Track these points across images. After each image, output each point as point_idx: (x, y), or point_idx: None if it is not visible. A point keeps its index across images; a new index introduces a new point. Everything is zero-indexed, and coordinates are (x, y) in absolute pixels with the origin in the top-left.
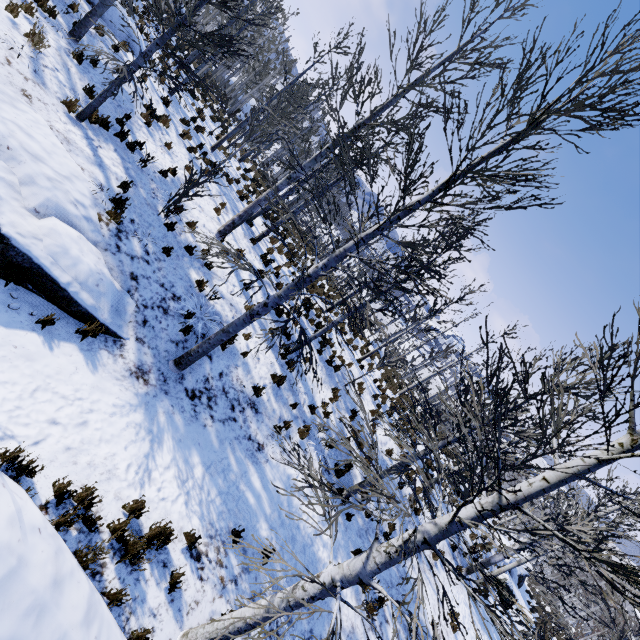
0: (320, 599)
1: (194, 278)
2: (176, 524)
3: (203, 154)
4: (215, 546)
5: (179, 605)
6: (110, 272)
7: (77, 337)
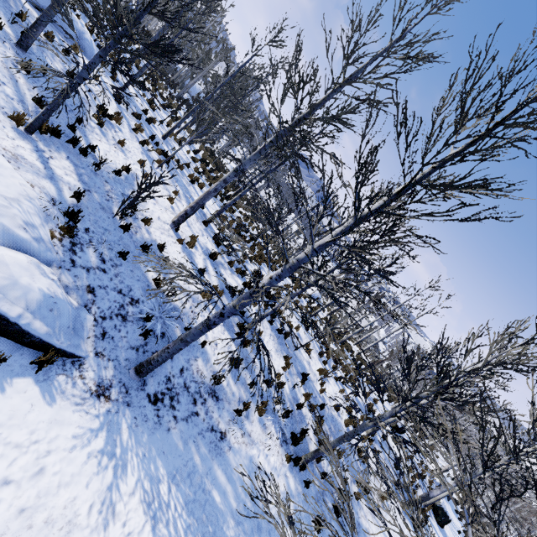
0: None
1: (151, 276)
2: None
3: (155, 144)
4: None
5: None
6: (65, 290)
7: (32, 368)
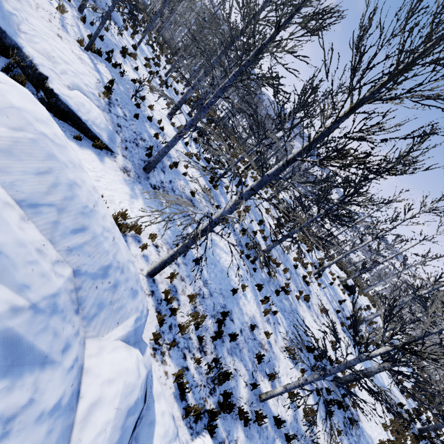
0: (206, 232)
1: (153, 133)
2: (145, 231)
3: (159, 77)
4: (166, 247)
5: (147, 259)
6: (106, 121)
7: (93, 148)
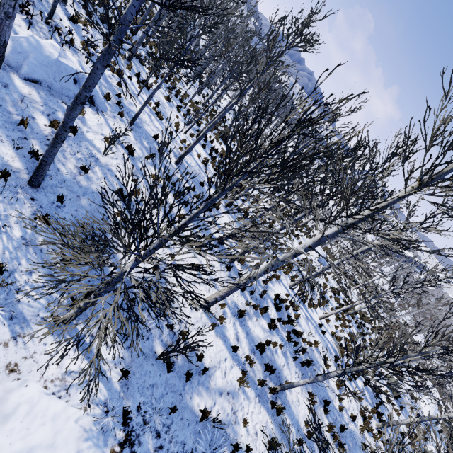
0: None
1: (197, 405)
2: None
3: (171, 185)
4: None
5: None
6: None
7: None
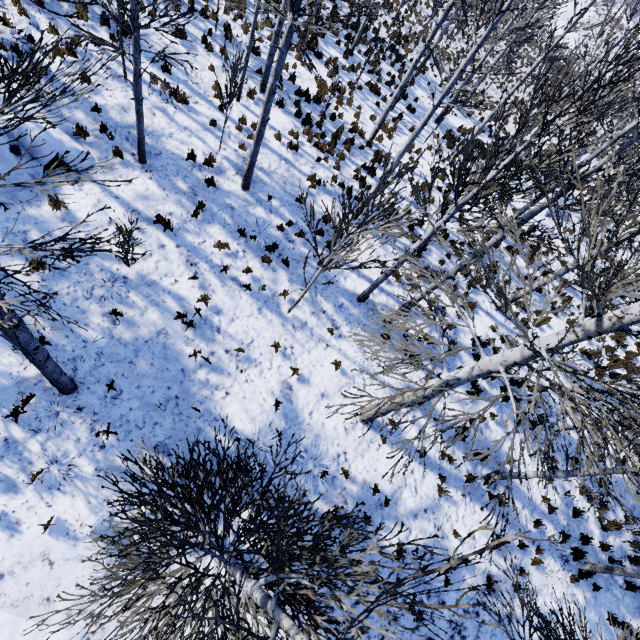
0: None
1: (388, 542)
2: None
3: (251, 240)
4: None
5: None
6: None
7: None
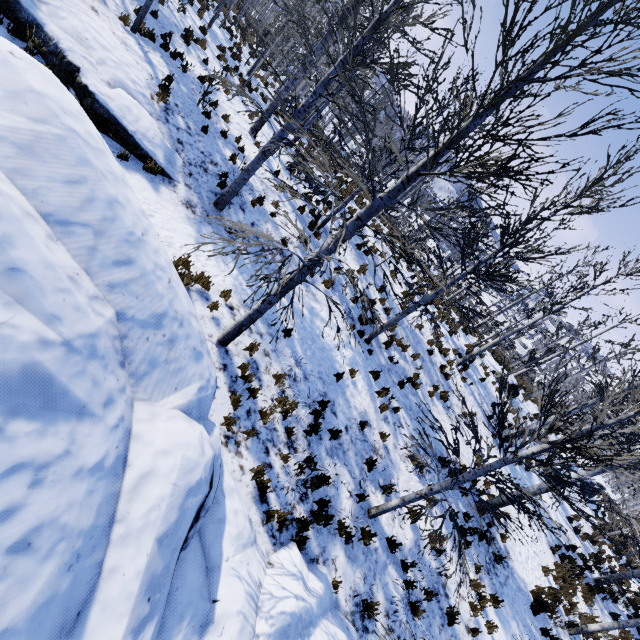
0: (296, 282)
1: (229, 155)
2: (216, 287)
3: (239, 76)
4: (245, 311)
5: (218, 323)
6: (162, 135)
7: (144, 173)
